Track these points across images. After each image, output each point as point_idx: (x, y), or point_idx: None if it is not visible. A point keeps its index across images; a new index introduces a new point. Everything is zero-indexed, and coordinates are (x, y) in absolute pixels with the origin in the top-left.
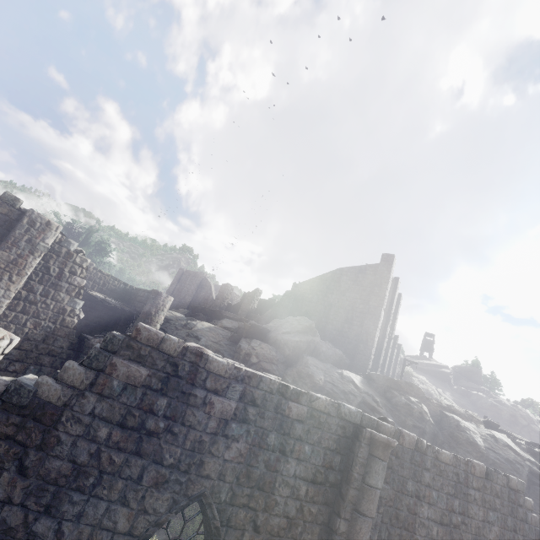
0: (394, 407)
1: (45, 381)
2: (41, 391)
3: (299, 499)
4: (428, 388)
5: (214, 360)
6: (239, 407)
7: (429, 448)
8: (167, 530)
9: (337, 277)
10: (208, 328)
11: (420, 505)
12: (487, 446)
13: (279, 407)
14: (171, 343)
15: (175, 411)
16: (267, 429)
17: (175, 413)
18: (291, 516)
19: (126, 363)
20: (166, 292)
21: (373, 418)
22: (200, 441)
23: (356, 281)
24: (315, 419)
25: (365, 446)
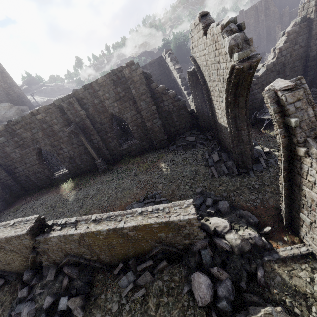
0: None
1: None
2: None
3: None
4: (38, 99)
5: None
6: None
7: None
8: None
9: None
10: None
11: None
12: None
13: None
14: None
15: None
16: None
17: None
18: None
19: None
20: None
21: None
22: None
23: None
24: None
25: None
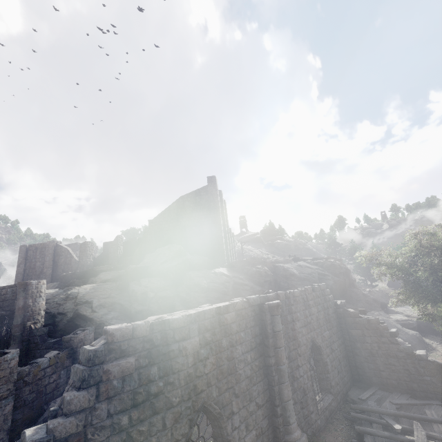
0: (251, 277)
1: (56, 424)
2: (58, 432)
3: (249, 363)
4: (255, 252)
5: (174, 320)
6: (200, 338)
7: (290, 293)
8: (191, 439)
9: (181, 204)
10: (93, 289)
11: (295, 324)
12: (299, 272)
13: (220, 322)
14: (141, 328)
15: (165, 369)
16: (219, 339)
17: (166, 370)
18: (249, 375)
19: (115, 363)
20: (15, 275)
21: (264, 295)
22: (188, 375)
23: (196, 203)
24: (240, 316)
25: (268, 313)
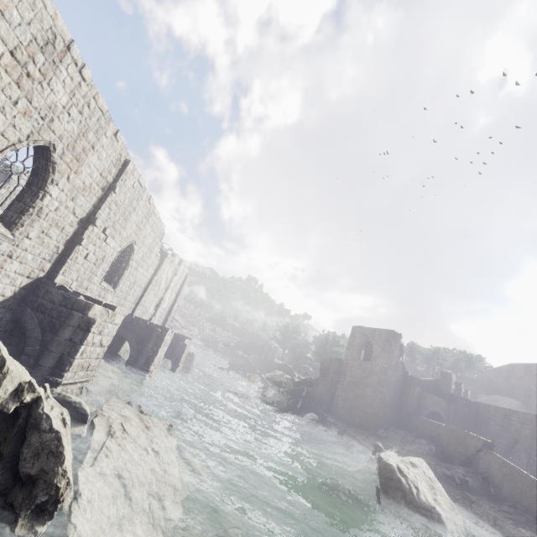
0: None
1: None
2: None
3: None
4: None
5: None
6: None
7: None
8: None
9: (512, 369)
10: None
11: None
12: None
13: None
14: None
15: None
16: None
17: None
18: None
19: None
20: None
21: None
22: None
23: (526, 373)
24: None
25: None
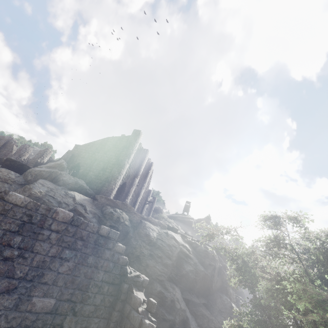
0: (103, 216)
1: None
2: None
3: None
4: (169, 224)
5: None
6: None
7: None
8: None
9: (105, 142)
10: None
11: None
12: (158, 238)
13: None
14: None
15: None
16: None
17: None
18: None
19: None
20: None
21: None
22: None
23: (115, 145)
24: None
25: None
